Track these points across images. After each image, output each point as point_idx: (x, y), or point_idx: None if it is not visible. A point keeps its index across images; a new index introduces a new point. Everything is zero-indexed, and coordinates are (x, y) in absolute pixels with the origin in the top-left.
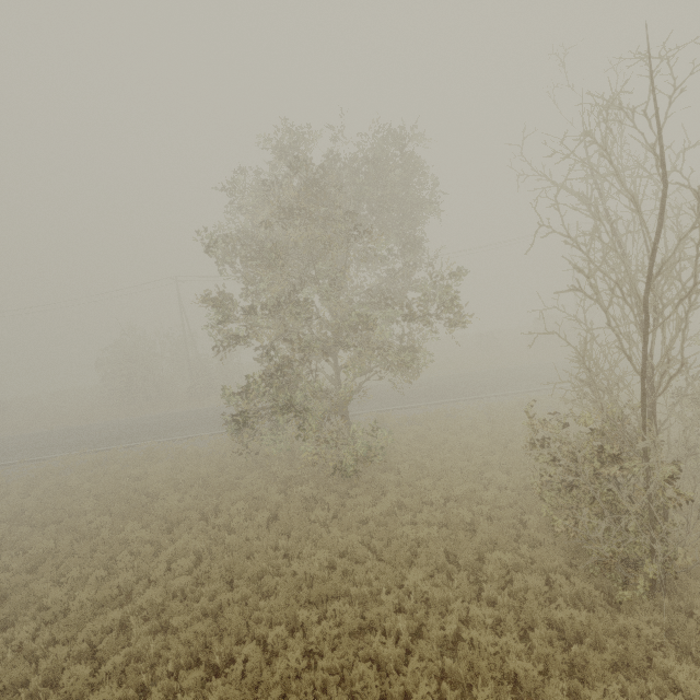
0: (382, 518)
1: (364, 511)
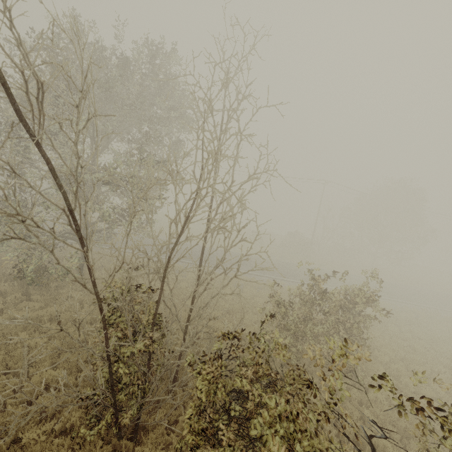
0: (26, 322)
1: (17, 312)
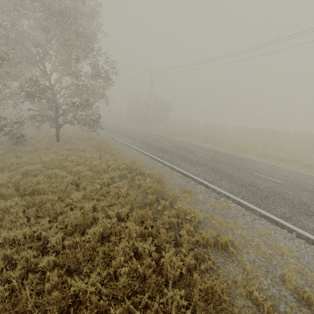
0: None
1: None
